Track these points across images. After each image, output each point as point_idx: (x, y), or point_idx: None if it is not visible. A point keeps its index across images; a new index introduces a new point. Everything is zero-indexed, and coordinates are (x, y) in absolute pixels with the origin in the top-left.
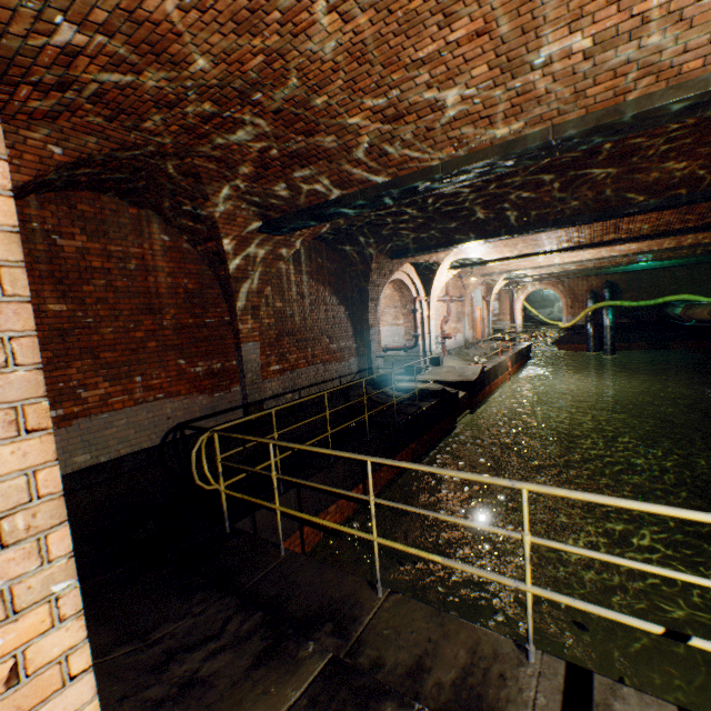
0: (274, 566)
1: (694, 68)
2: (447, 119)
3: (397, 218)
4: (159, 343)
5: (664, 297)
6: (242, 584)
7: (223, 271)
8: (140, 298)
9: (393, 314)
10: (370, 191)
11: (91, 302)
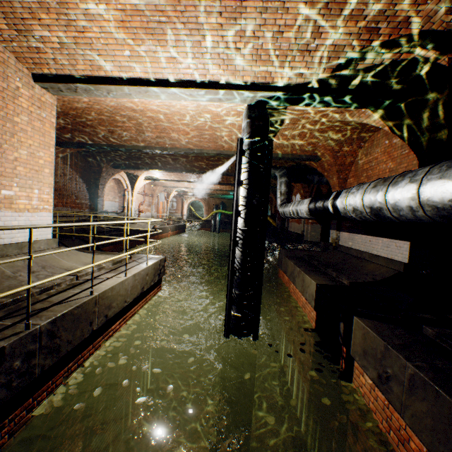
0: None
1: (179, 146)
2: (127, 137)
3: (116, 153)
4: None
5: None
6: None
7: None
8: None
9: (114, 196)
10: (104, 145)
11: None
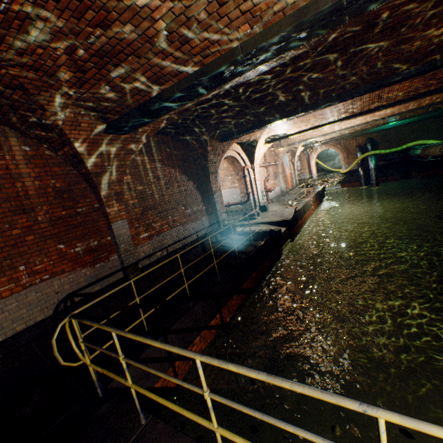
0: (134, 439)
1: None
2: None
3: (218, 109)
4: (37, 236)
5: (407, 144)
6: None
7: (84, 169)
8: (10, 202)
9: (231, 180)
10: (183, 83)
11: None
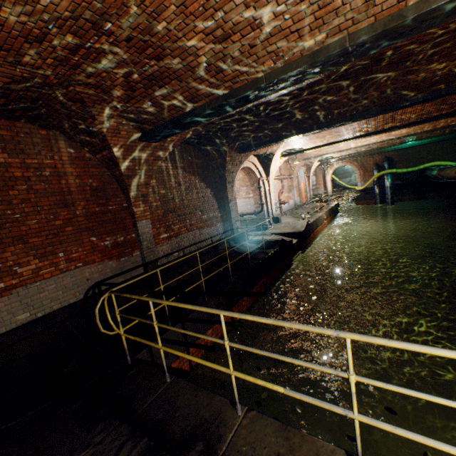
0: (161, 391)
1: None
2: (264, 35)
3: (239, 123)
4: (74, 227)
5: (424, 164)
6: (136, 410)
7: (118, 171)
8: (56, 196)
9: (246, 191)
10: (214, 102)
11: (17, 203)
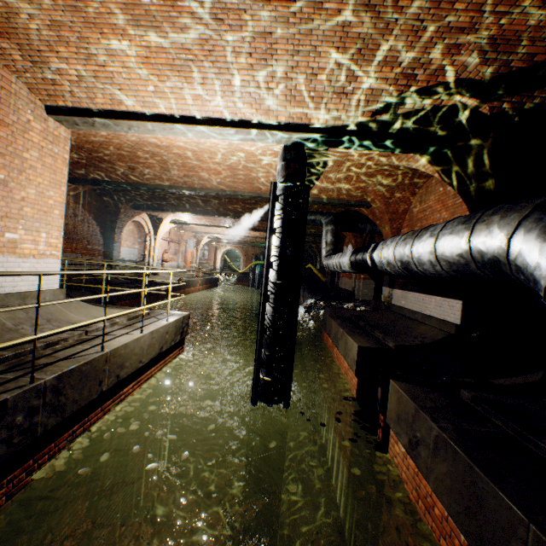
0: None
1: (210, 187)
2: (150, 174)
3: (137, 192)
4: None
5: None
6: None
7: None
8: None
9: (133, 241)
10: (123, 183)
11: None
